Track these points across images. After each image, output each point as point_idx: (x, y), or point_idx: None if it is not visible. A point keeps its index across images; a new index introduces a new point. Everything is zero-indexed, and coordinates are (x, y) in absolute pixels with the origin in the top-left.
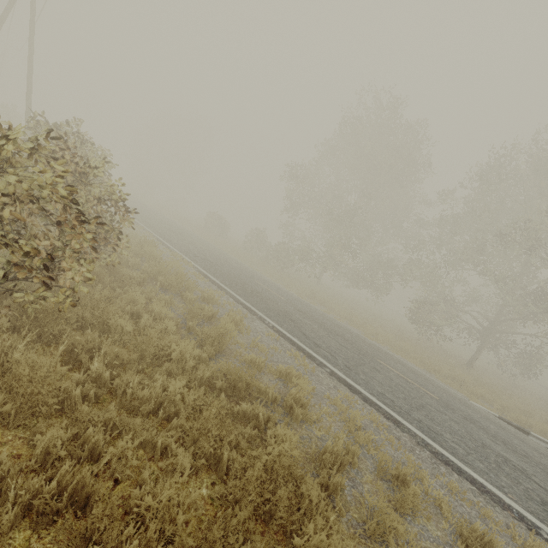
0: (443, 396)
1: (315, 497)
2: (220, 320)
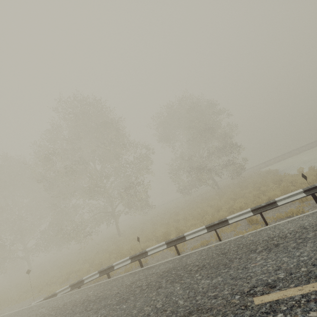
0: None
1: None
2: None
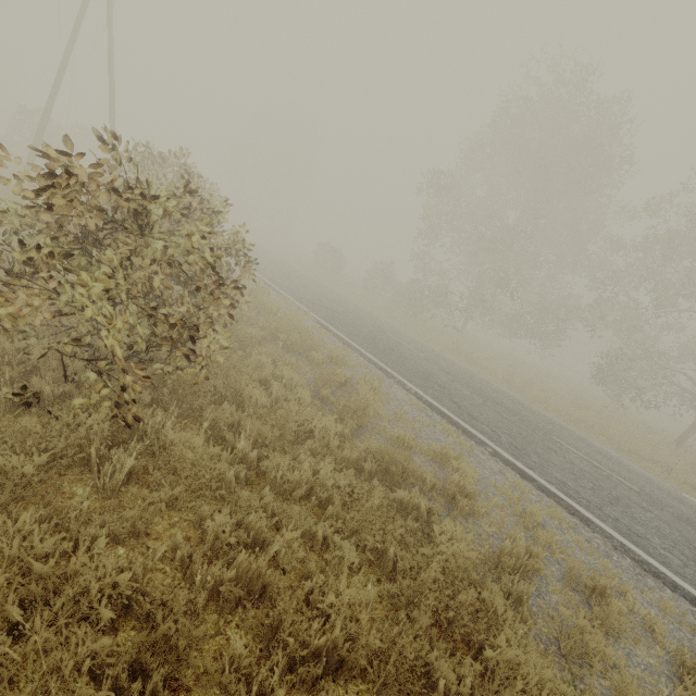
0: (644, 487)
1: (502, 607)
2: (357, 388)
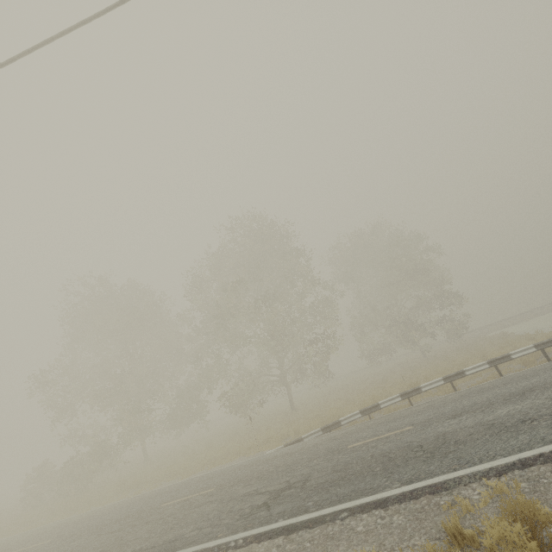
0: (224, 480)
1: None
2: None
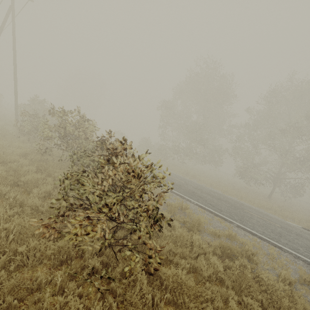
0: (280, 224)
1: (309, 308)
2: (186, 211)
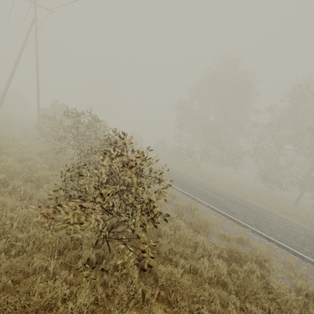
0: (305, 232)
1: None
2: (194, 212)
